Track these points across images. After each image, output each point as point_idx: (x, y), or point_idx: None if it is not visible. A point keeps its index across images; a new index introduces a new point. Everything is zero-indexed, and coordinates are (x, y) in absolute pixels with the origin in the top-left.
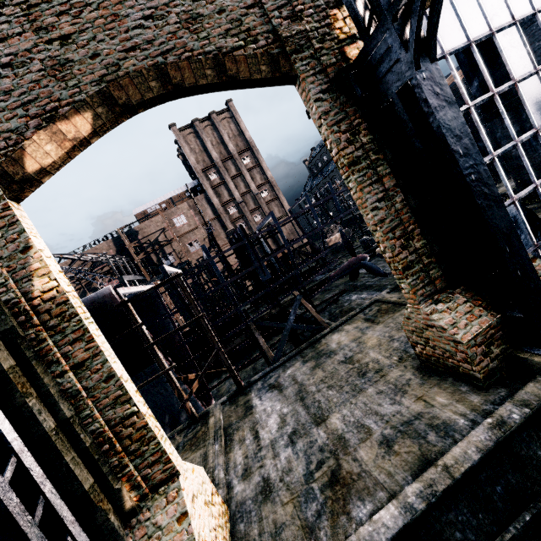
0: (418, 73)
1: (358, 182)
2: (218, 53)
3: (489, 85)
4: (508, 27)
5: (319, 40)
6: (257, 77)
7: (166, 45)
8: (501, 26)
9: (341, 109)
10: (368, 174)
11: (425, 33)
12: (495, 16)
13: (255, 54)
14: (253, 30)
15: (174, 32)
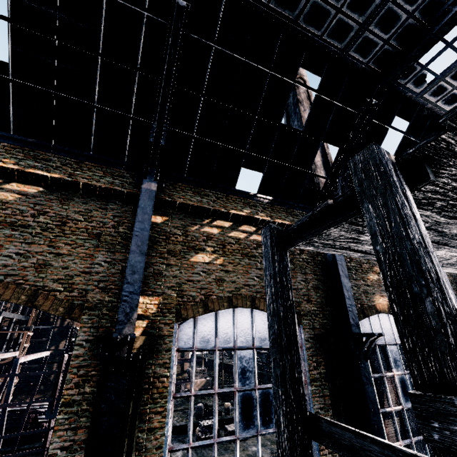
0: (108, 381)
1: (59, 422)
2: (42, 288)
3: (215, 384)
4: (247, 349)
5: (110, 309)
6: (52, 312)
7: (15, 271)
8: (243, 347)
9: (91, 358)
10: (72, 419)
11: (188, 330)
12: (242, 338)
13: (64, 299)
14: (76, 284)
15: (27, 267)
